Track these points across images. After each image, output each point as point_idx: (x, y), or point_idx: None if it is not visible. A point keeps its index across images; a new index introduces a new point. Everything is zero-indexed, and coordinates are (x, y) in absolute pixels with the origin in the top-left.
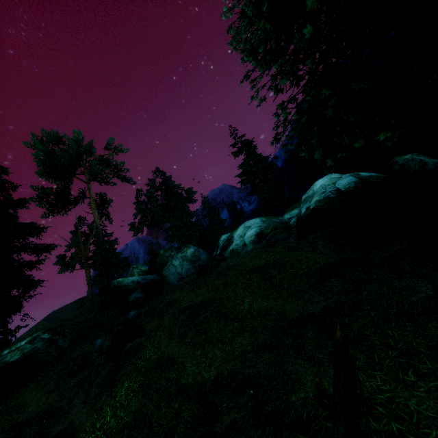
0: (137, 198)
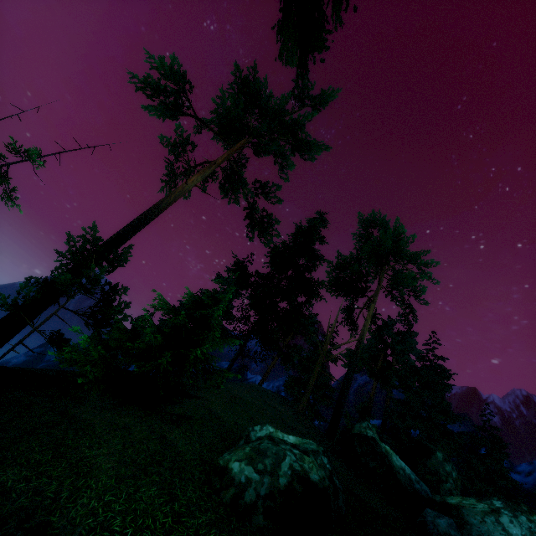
0: (379, 330)
